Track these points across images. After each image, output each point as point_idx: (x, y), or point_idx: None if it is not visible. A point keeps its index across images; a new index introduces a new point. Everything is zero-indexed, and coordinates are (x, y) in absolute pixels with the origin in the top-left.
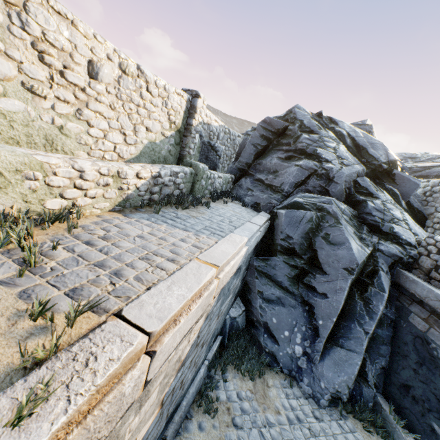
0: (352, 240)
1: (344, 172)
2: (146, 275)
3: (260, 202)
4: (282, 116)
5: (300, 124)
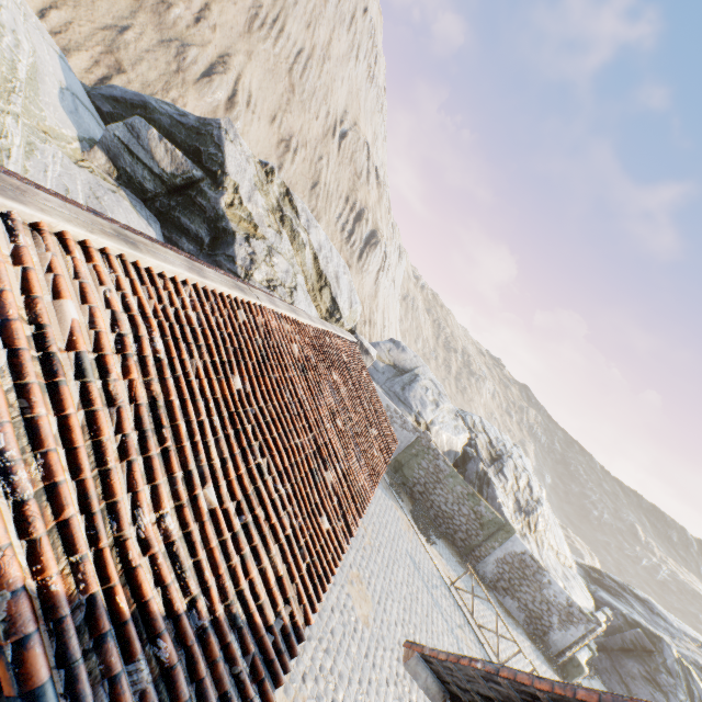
0: None
1: None
2: None
3: (615, 691)
4: (651, 634)
5: (663, 660)
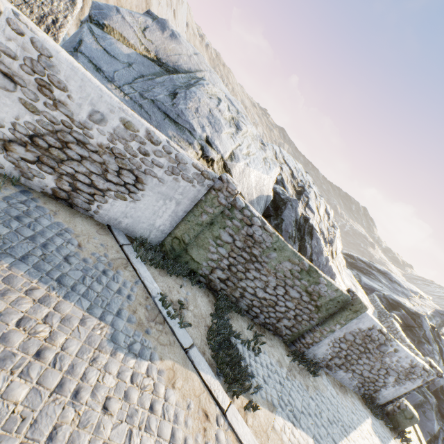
0: (435, 420)
1: (441, 382)
2: (415, 439)
3: None
4: (410, 311)
5: (423, 332)
